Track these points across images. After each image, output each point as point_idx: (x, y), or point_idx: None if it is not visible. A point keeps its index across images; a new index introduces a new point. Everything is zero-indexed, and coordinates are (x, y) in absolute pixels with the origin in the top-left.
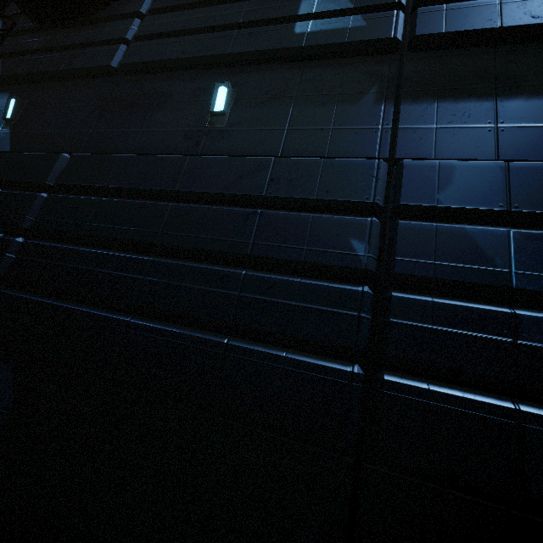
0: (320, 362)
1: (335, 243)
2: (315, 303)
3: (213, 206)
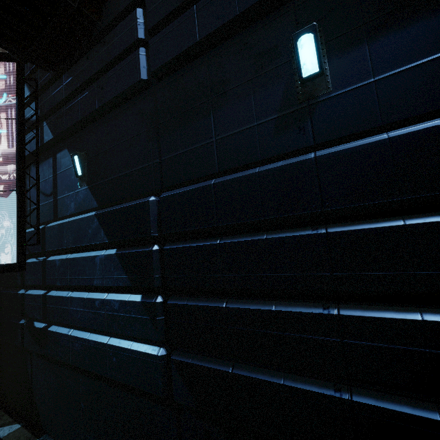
0: None
1: None
2: None
3: (398, 221)
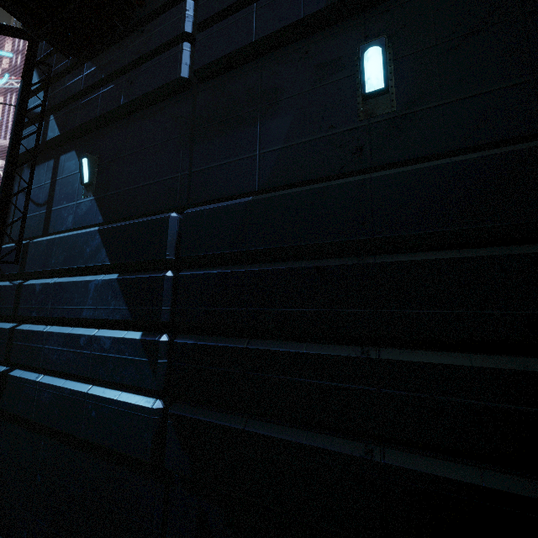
0: None
1: None
2: None
3: (454, 253)
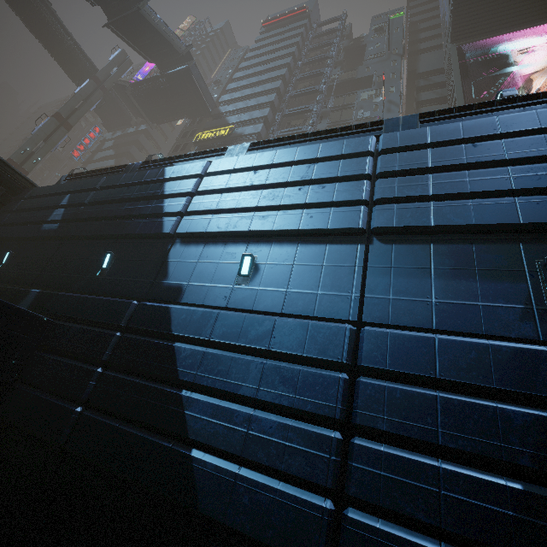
0: None
1: None
2: None
3: None
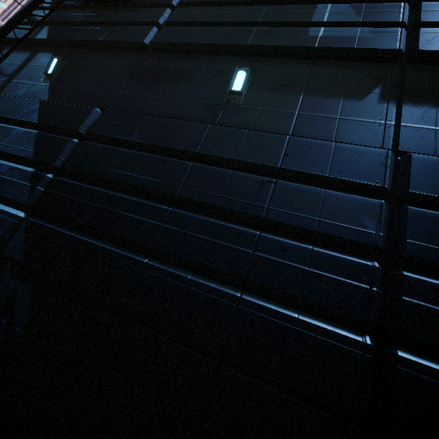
0: (332, 329)
1: (347, 218)
2: (327, 271)
3: (230, 170)
